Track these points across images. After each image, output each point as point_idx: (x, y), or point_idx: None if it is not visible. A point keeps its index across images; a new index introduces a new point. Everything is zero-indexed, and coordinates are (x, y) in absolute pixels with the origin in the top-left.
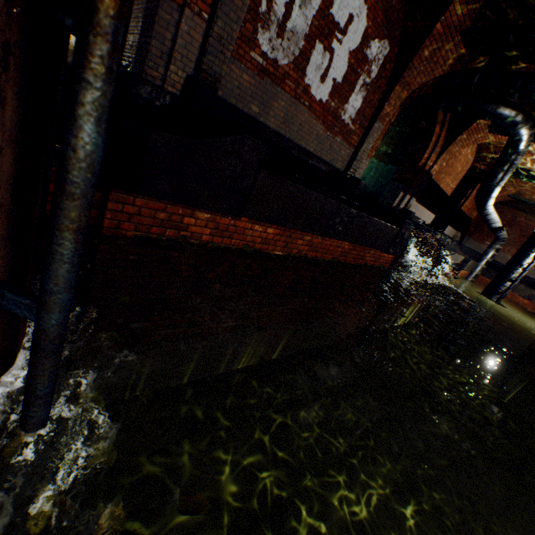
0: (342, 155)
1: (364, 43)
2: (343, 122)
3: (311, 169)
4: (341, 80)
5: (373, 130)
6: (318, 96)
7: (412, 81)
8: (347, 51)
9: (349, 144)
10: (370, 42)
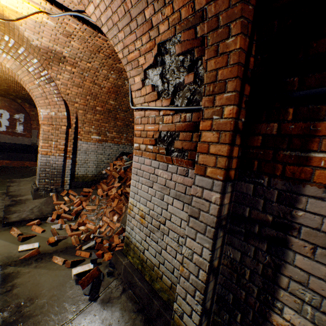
0: (27, 141)
1: (12, 116)
2: (19, 133)
3: (7, 146)
4: (9, 125)
5: (33, 132)
6: (2, 130)
7: (37, 119)
8: (6, 119)
9: (27, 137)
10: (14, 115)
